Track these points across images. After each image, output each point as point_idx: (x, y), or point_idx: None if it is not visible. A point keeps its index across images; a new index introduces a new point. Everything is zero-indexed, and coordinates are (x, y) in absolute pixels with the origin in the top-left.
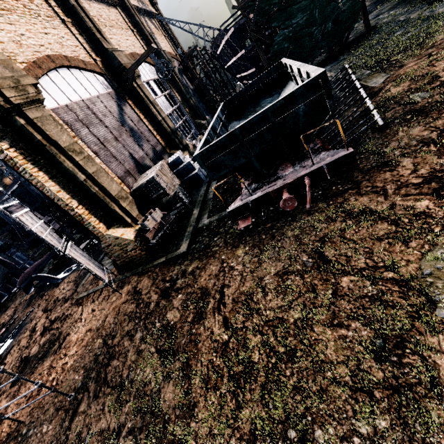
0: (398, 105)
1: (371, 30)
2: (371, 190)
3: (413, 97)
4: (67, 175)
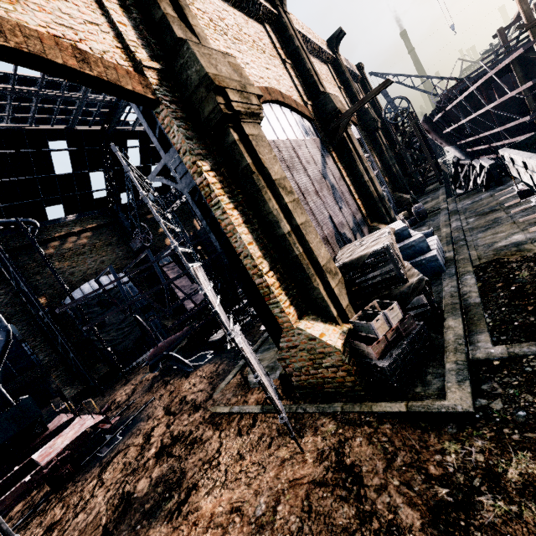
0: None
1: None
2: None
3: None
4: (266, 222)
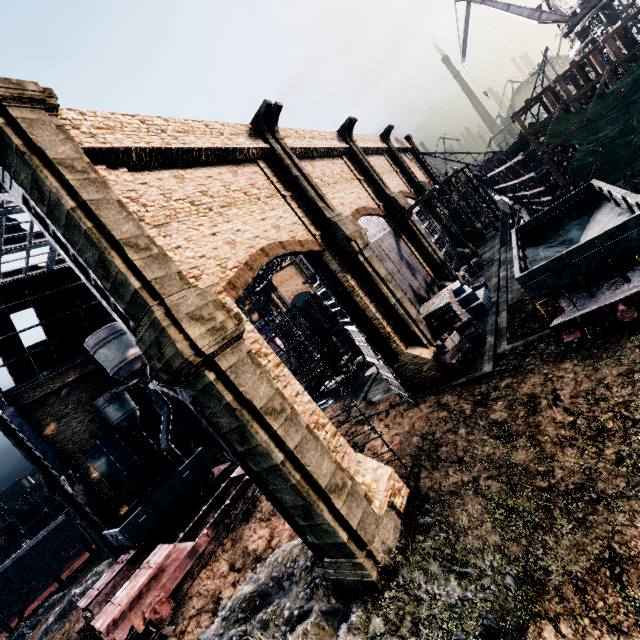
0: None
1: None
2: None
3: None
4: (381, 300)
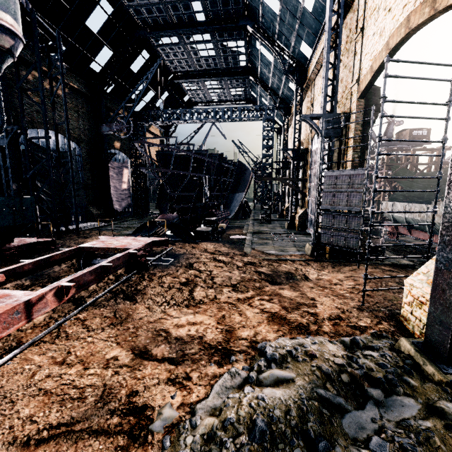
0: None
1: None
2: None
3: None
4: None
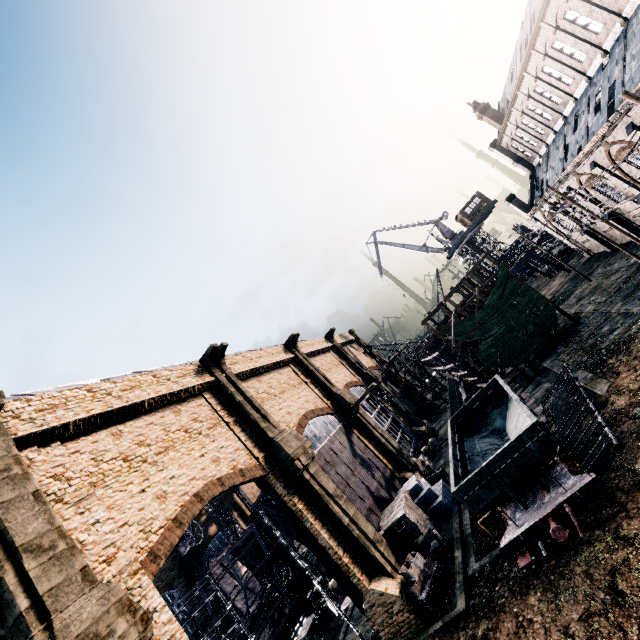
0: (628, 419)
1: (578, 321)
2: (637, 512)
3: (636, 412)
4: (333, 521)
